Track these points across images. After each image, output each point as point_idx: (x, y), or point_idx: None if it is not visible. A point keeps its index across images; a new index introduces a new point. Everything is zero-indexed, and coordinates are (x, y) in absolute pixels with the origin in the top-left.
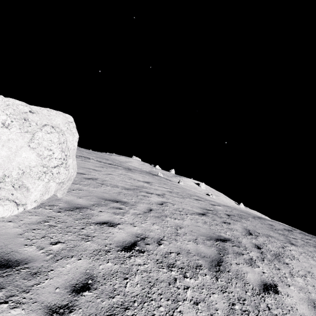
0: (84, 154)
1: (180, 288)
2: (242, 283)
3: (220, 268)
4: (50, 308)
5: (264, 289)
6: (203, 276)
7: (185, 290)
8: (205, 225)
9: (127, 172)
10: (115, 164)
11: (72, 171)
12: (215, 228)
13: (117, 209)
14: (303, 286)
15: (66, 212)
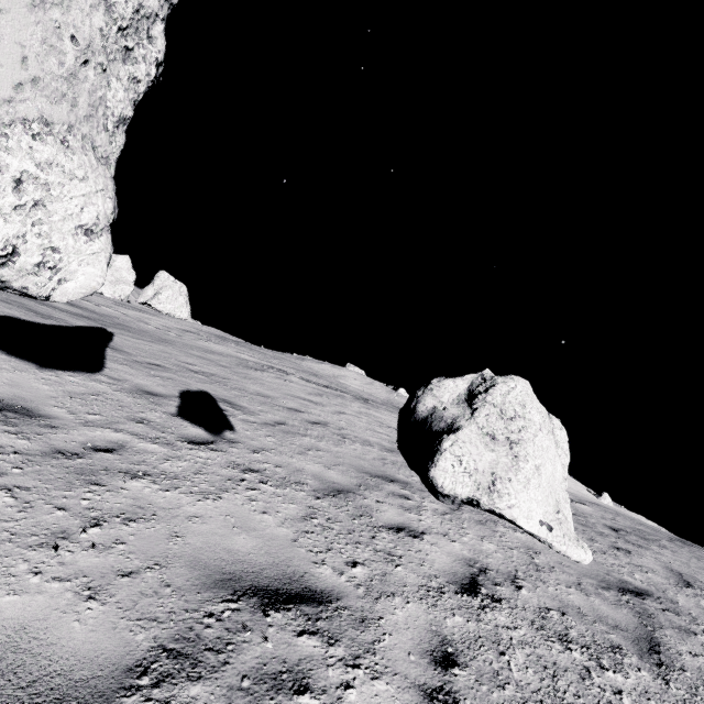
0: (273, 362)
1: (606, 690)
2: None
3: (662, 659)
4: (423, 690)
5: None
6: (636, 672)
7: (616, 695)
8: None
9: (368, 408)
10: (335, 386)
11: None
12: (605, 561)
13: (401, 499)
14: None
15: (328, 499)
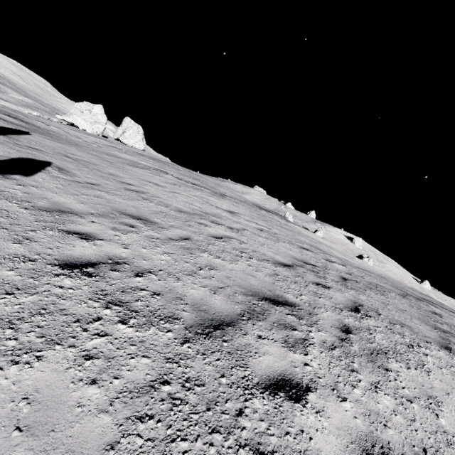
0: (165, 168)
1: (89, 331)
2: (232, 363)
3: (215, 332)
4: None
5: (272, 385)
6: (161, 332)
7: (95, 336)
8: (269, 277)
9: (210, 196)
10: (203, 185)
11: None
12: (285, 285)
13: (125, 226)
14: (381, 412)
15: (35, 211)
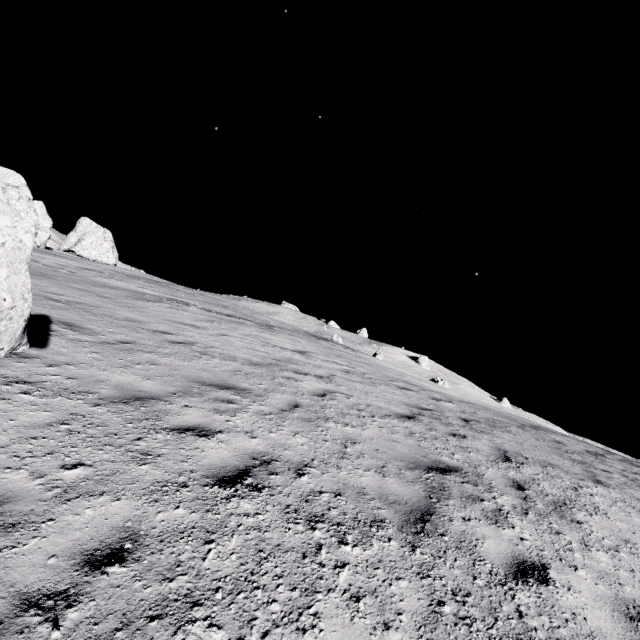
0: (179, 296)
1: (326, 566)
2: (469, 560)
3: (426, 527)
4: (26, 598)
5: (517, 573)
6: (384, 543)
7: (337, 569)
8: (410, 439)
9: (262, 332)
10: (240, 315)
11: (4, 296)
12: (431, 445)
13: (223, 403)
14: (608, 571)
15: (112, 406)
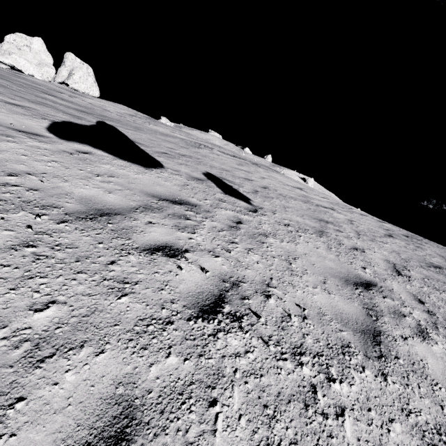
0: (194, 138)
1: None
2: None
3: None
4: (425, 312)
5: None
6: None
7: None
8: (409, 250)
9: (268, 172)
10: (237, 155)
11: None
12: (419, 254)
13: (340, 232)
14: None
15: (323, 237)
